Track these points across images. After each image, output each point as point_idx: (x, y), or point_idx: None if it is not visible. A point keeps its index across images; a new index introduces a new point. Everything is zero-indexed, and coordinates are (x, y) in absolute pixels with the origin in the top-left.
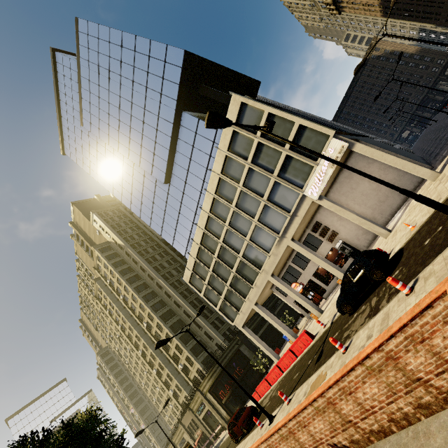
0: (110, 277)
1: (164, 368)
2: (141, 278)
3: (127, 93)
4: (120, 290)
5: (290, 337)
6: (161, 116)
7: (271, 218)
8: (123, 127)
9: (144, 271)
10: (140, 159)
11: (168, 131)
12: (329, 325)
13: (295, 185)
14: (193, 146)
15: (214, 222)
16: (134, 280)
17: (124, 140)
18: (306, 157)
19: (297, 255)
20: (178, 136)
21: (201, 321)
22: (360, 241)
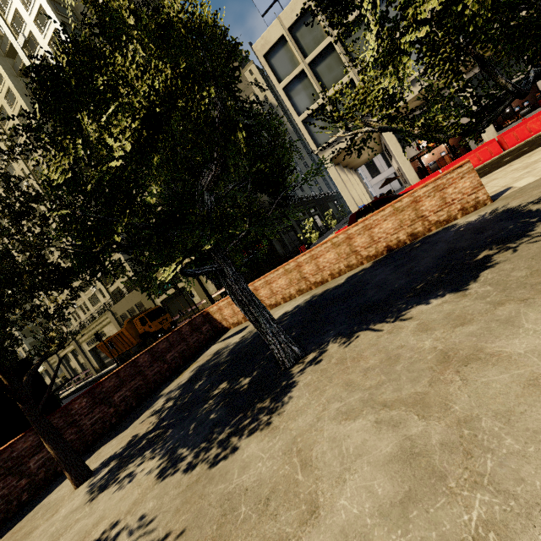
0: (30, 30)
1: None
2: None
3: None
4: None
5: (416, 180)
6: None
7: None
8: None
9: None
10: None
11: None
12: None
13: None
14: None
15: None
16: None
17: None
18: None
19: None
20: None
21: None
22: None
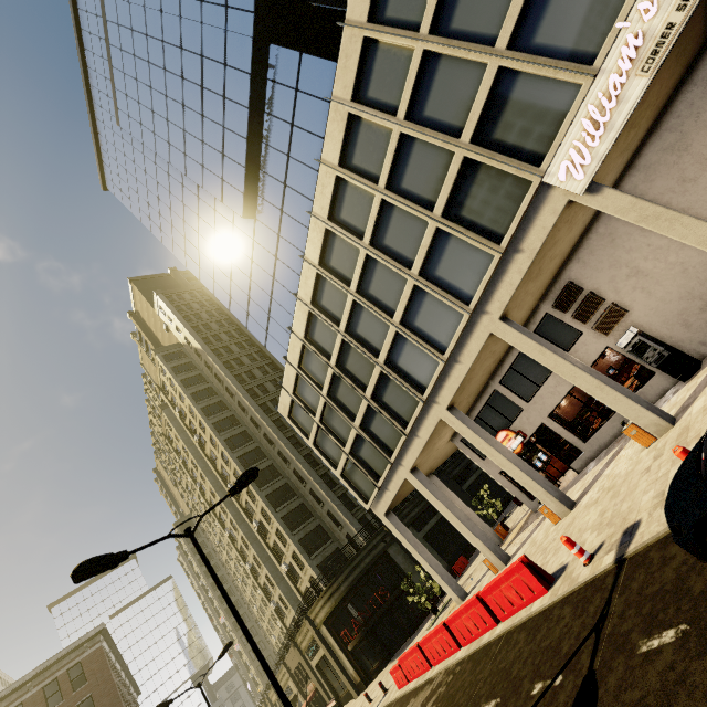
0: (180, 403)
1: (261, 564)
2: (228, 408)
3: (172, 29)
4: (194, 427)
5: (487, 551)
6: (229, 63)
7: (453, 266)
8: (173, 110)
9: (233, 395)
10: (202, 173)
11: (243, 94)
12: (609, 565)
13: (520, 160)
14: (292, 124)
15: (329, 287)
16: (215, 410)
17: (176, 137)
18: (560, 60)
19: (513, 368)
20: (264, 108)
21: (321, 491)
22: (693, 329)
